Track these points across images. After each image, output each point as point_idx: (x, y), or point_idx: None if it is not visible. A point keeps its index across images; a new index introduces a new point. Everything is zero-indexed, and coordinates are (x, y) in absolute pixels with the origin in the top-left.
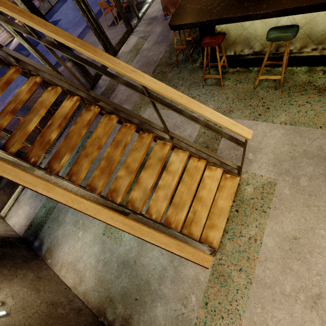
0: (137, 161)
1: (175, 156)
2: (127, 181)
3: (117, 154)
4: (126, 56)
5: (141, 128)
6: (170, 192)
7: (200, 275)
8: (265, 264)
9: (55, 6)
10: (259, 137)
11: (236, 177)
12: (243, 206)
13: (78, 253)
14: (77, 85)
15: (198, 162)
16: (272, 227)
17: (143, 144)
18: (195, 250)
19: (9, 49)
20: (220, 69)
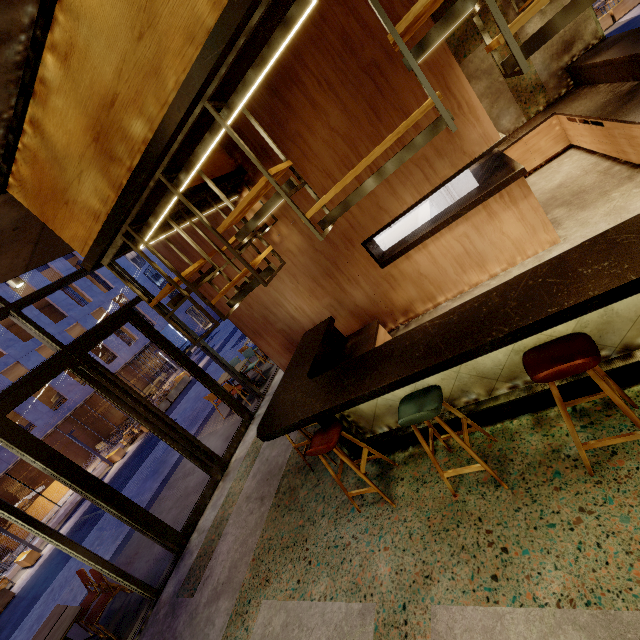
0: None
1: None
2: None
3: None
4: (240, 466)
5: None
6: None
7: None
8: None
9: (176, 401)
10: None
11: None
12: None
13: None
14: None
15: None
16: None
17: None
18: None
19: None
20: (365, 477)
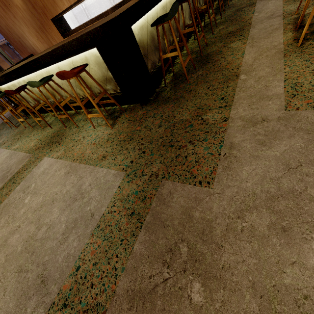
0: None
1: None
2: None
3: None
4: None
5: None
6: None
7: None
8: None
9: None
10: None
11: None
12: None
13: None
14: None
15: None
16: None
17: None
18: None
19: None
20: (3, 115)
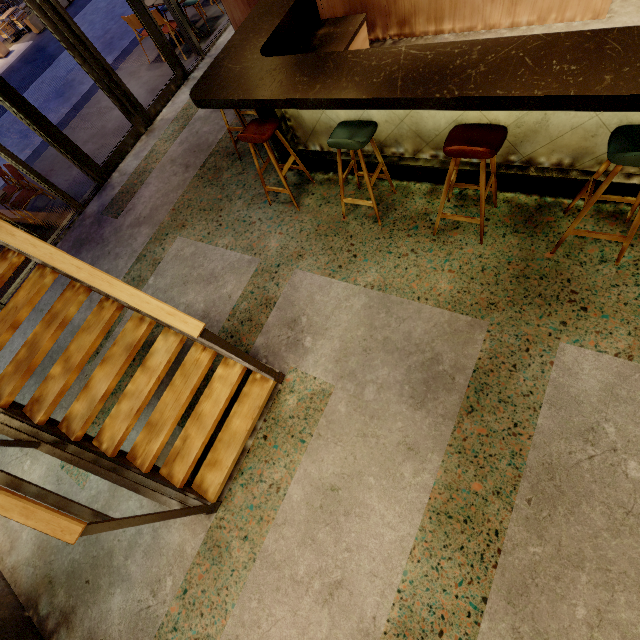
0: (83, 350)
1: (162, 340)
2: (59, 385)
3: (46, 338)
4: (167, 128)
5: (98, 292)
6: (138, 406)
7: (188, 544)
8: (281, 530)
9: (76, 2)
10: (328, 309)
11: (268, 380)
12: (276, 429)
13: None
14: None
15: (202, 353)
16: (307, 468)
17: (100, 321)
18: (53, 517)
19: None
20: (284, 179)
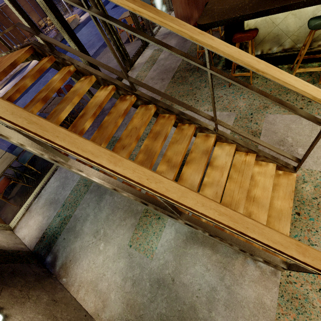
0: (180, 153)
1: (219, 149)
2: (170, 176)
3: (157, 146)
4: (142, 66)
5: (181, 119)
6: (221, 190)
7: (265, 297)
8: None
9: None
10: (306, 131)
11: (291, 173)
12: (305, 207)
13: (100, 269)
14: (115, 71)
15: (246, 156)
16: None
17: (184, 136)
18: None
19: (46, 36)
20: None
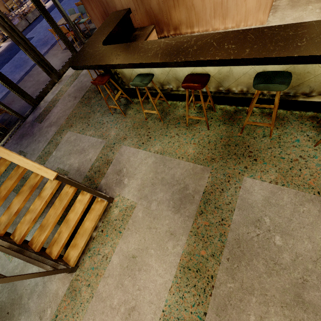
0: (7, 189)
1: (49, 182)
2: None
3: None
4: (67, 80)
5: None
6: (34, 216)
7: (60, 290)
8: (106, 280)
9: (33, 23)
10: (136, 164)
11: (104, 201)
12: (108, 226)
13: None
14: None
15: (70, 188)
16: (121, 246)
17: (17, 174)
18: None
19: None
20: (116, 102)
